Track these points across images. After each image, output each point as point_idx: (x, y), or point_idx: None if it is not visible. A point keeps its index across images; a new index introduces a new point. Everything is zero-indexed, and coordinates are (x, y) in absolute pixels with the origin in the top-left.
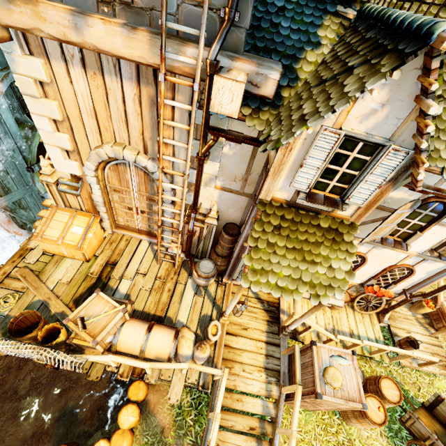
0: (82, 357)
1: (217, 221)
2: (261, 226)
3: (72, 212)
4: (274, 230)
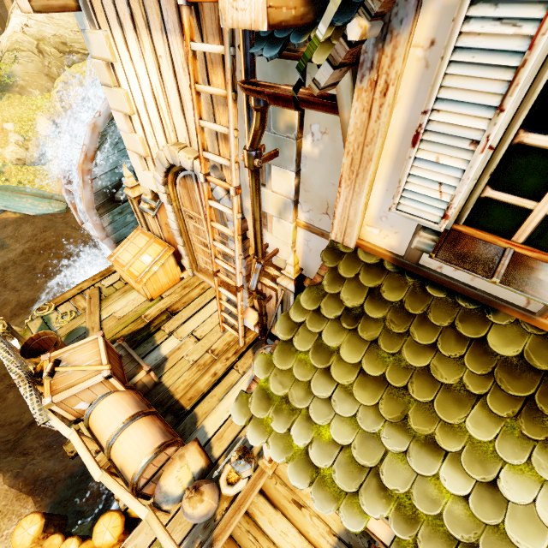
0: (46, 414)
1: (296, 286)
2: (315, 301)
3: (151, 237)
4: (342, 317)
